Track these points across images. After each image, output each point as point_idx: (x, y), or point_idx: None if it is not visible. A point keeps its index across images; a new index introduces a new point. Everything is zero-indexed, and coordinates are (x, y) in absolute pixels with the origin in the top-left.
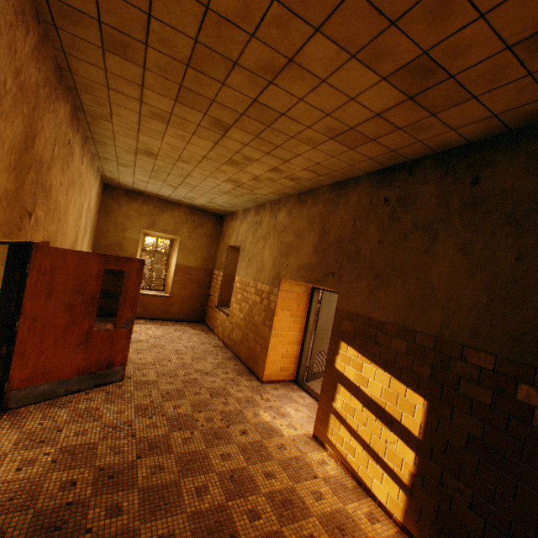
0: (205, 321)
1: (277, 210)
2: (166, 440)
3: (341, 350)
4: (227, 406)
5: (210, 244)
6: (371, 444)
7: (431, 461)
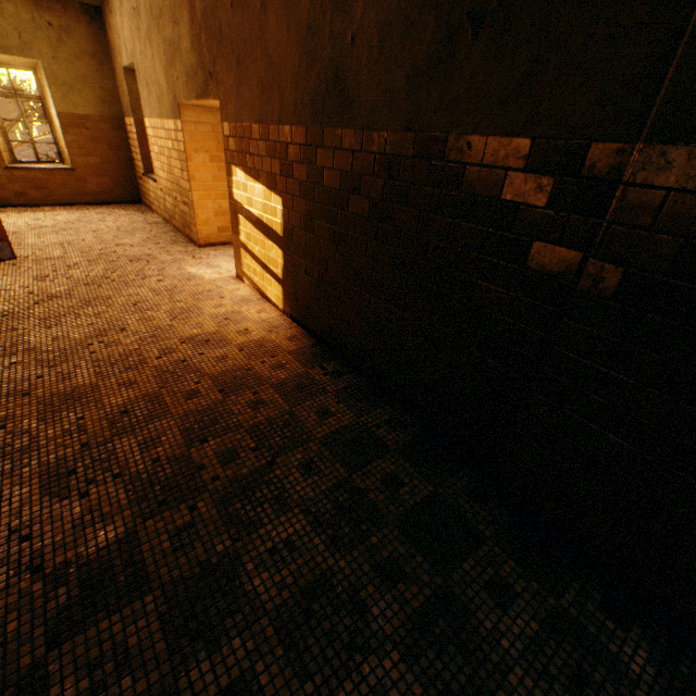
0: (143, 201)
1: None
2: (69, 293)
3: (234, 176)
4: (148, 267)
5: (100, 71)
6: (263, 259)
7: (289, 251)
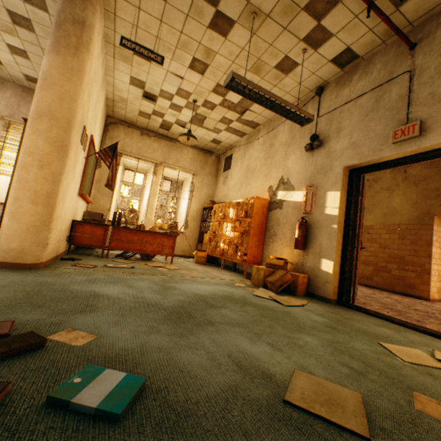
0: None
1: (406, 166)
2: None
3: None
4: None
5: None
6: None
7: None
